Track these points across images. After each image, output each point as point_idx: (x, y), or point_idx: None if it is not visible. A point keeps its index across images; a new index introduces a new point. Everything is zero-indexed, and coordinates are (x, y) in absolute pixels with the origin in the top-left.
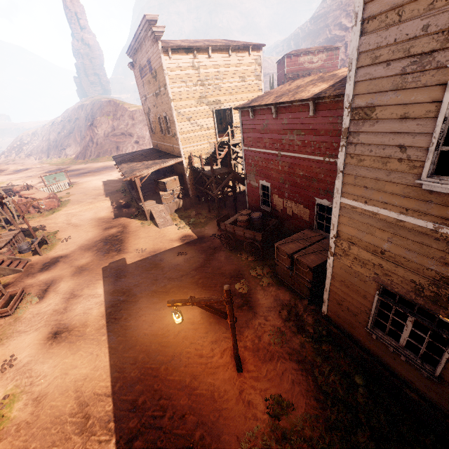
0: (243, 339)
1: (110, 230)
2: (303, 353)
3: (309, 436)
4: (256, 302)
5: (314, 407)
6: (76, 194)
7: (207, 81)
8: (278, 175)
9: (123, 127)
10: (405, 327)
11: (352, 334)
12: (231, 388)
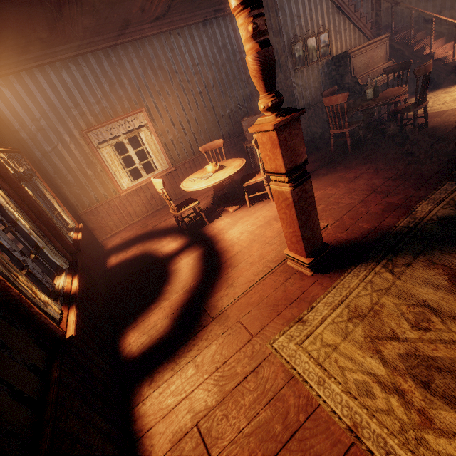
0: None
1: None
2: None
3: None
4: None
5: None
6: None
7: None
8: None
9: None
10: None
11: None
12: None
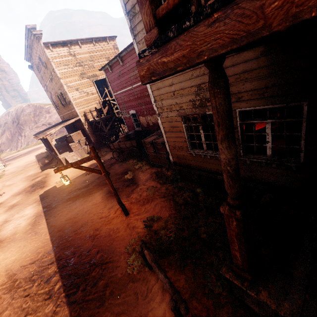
0: (130, 199)
1: (36, 179)
2: (167, 192)
3: (171, 228)
4: (138, 179)
5: (174, 214)
6: (10, 169)
7: (83, 62)
8: (137, 102)
9: (43, 120)
10: (201, 135)
11: (187, 164)
12: (122, 225)
